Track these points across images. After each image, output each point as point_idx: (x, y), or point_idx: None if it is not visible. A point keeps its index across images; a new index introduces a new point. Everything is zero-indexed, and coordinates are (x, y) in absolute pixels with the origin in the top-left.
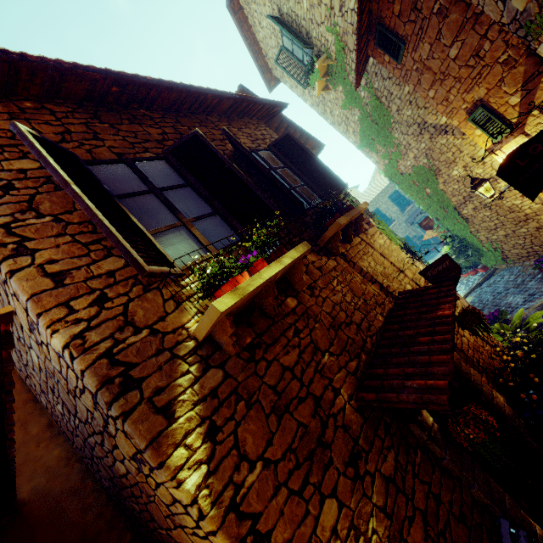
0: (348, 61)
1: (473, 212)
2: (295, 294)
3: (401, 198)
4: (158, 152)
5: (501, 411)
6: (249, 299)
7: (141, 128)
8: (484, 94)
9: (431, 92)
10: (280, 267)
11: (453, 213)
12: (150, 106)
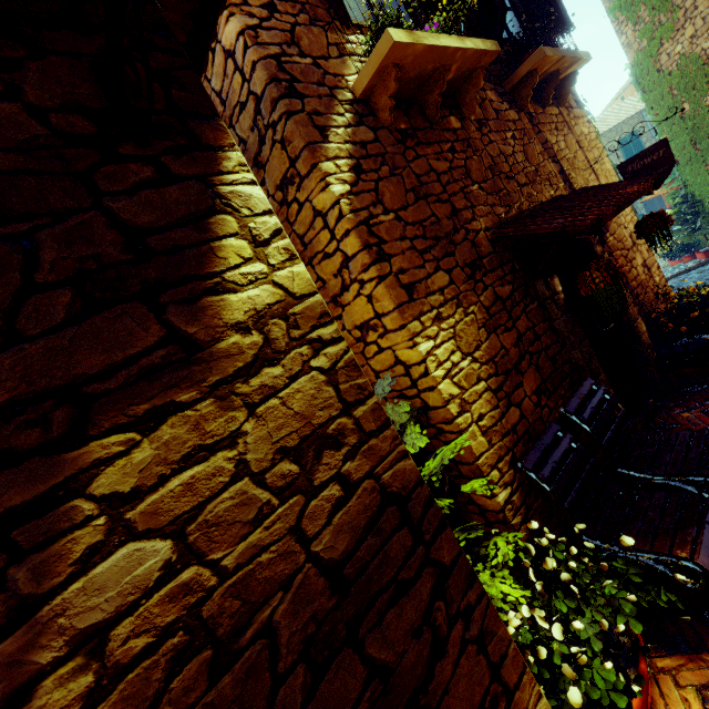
0: None
1: None
2: (461, 118)
3: (637, 148)
4: None
5: (637, 335)
6: (415, 77)
7: None
8: None
9: None
10: (460, 45)
11: (706, 152)
12: None
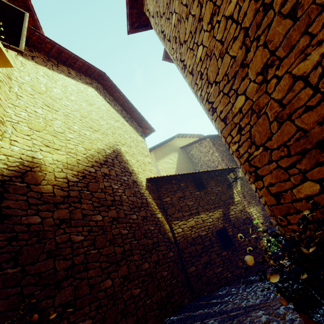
0: None
1: None
2: None
3: None
4: None
5: None
6: None
7: None
8: None
9: None
10: None
11: None
12: None
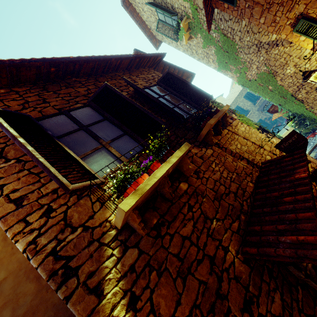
0: (201, 16)
1: (306, 95)
2: (186, 179)
3: (252, 96)
4: (84, 102)
5: None
6: (150, 192)
7: (73, 89)
8: (303, 9)
9: (261, 20)
10: (169, 166)
11: (291, 98)
12: (78, 75)
